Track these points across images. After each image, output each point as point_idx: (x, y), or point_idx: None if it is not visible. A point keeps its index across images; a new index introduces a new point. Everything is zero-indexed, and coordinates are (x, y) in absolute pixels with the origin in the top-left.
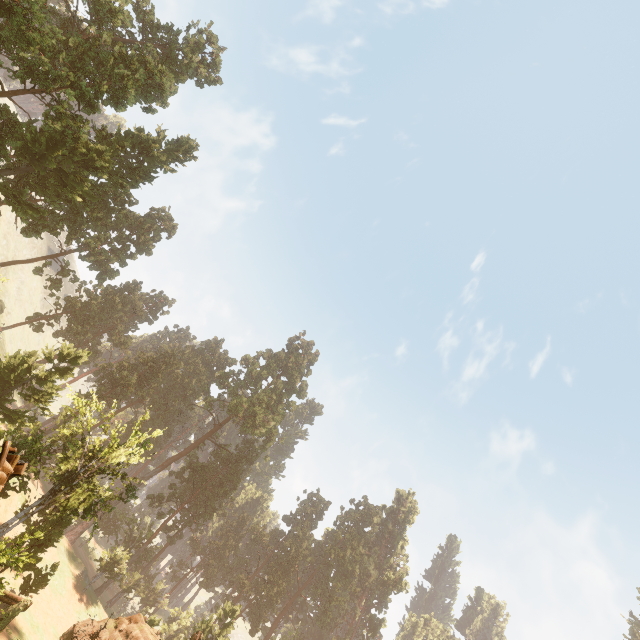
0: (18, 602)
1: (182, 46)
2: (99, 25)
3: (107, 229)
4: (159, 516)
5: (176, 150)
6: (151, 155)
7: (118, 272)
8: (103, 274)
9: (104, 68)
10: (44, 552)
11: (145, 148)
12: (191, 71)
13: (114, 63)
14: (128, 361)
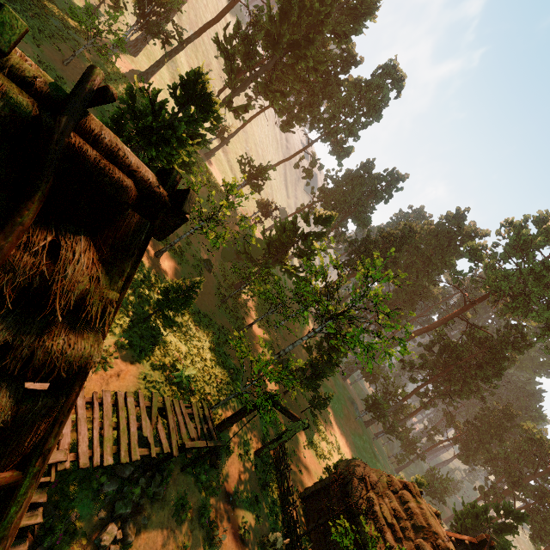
0: (297, 420)
1: None
2: None
3: (339, 106)
4: (411, 380)
5: None
6: None
7: (352, 149)
8: (340, 152)
9: None
10: (326, 380)
11: None
12: None
13: None
14: (370, 237)
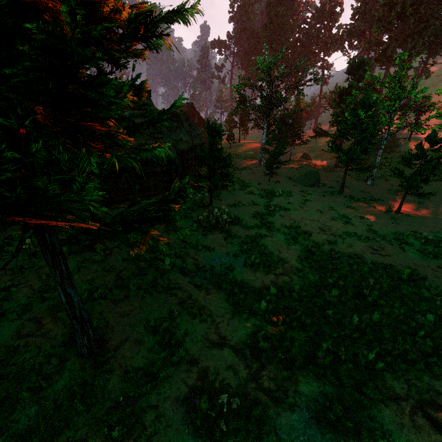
0: None
1: None
2: None
3: None
4: None
5: None
6: None
7: None
8: None
9: None
10: None
11: None
12: None
13: None
14: None
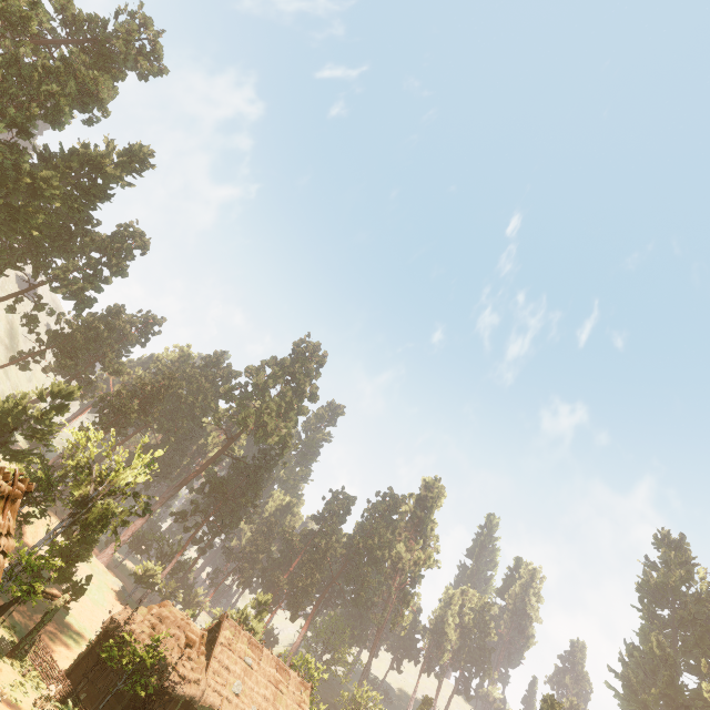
0: (59, 598)
1: (113, 39)
2: (13, 33)
3: (74, 255)
4: (185, 530)
5: (130, 161)
6: (103, 171)
7: (96, 299)
8: (80, 304)
9: (30, 83)
10: (79, 574)
11: (95, 165)
12: (130, 65)
13: (40, 78)
14: (126, 388)
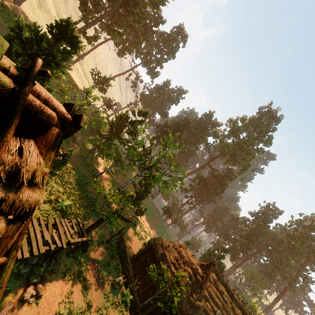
0: (129, 222)
1: None
2: None
3: (152, 46)
4: (185, 197)
5: None
6: None
7: (159, 73)
8: (153, 74)
9: None
10: (143, 201)
11: None
12: None
13: None
14: (167, 123)
